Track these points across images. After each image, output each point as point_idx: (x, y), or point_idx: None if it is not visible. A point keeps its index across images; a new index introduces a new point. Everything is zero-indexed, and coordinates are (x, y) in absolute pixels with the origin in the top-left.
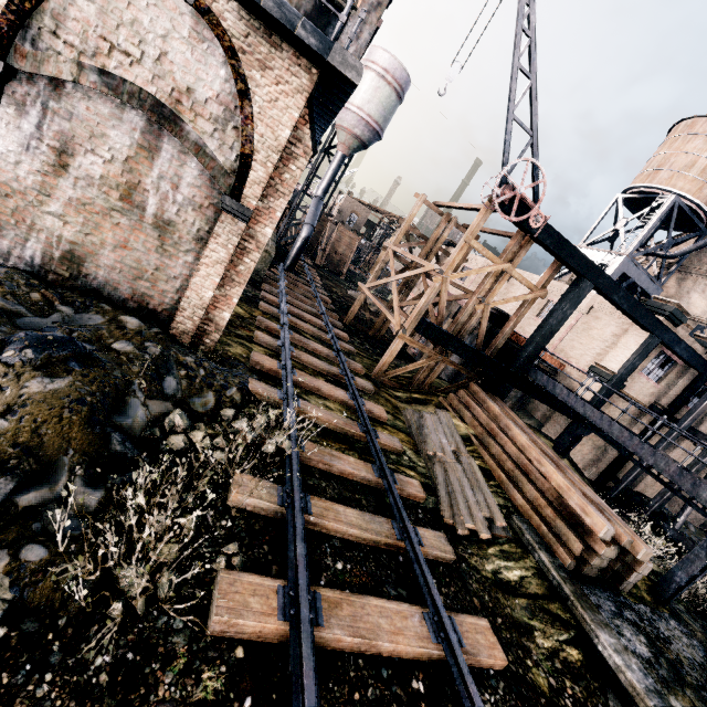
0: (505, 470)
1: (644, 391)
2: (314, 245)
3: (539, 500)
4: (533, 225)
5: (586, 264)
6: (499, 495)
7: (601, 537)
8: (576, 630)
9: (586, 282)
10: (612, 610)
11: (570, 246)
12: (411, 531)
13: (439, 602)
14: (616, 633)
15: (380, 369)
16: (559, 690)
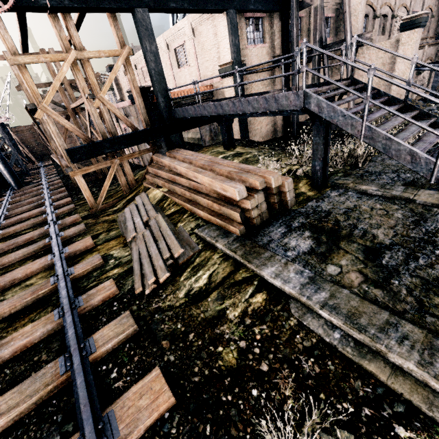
0: (189, 199)
1: (261, 56)
2: (45, 149)
3: (209, 204)
4: None
5: None
6: (191, 221)
7: (239, 199)
8: (259, 276)
9: (137, 11)
10: (282, 233)
11: None
12: (75, 354)
13: (85, 418)
14: (279, 256)
15: (91, 204)
16: (249, 347)
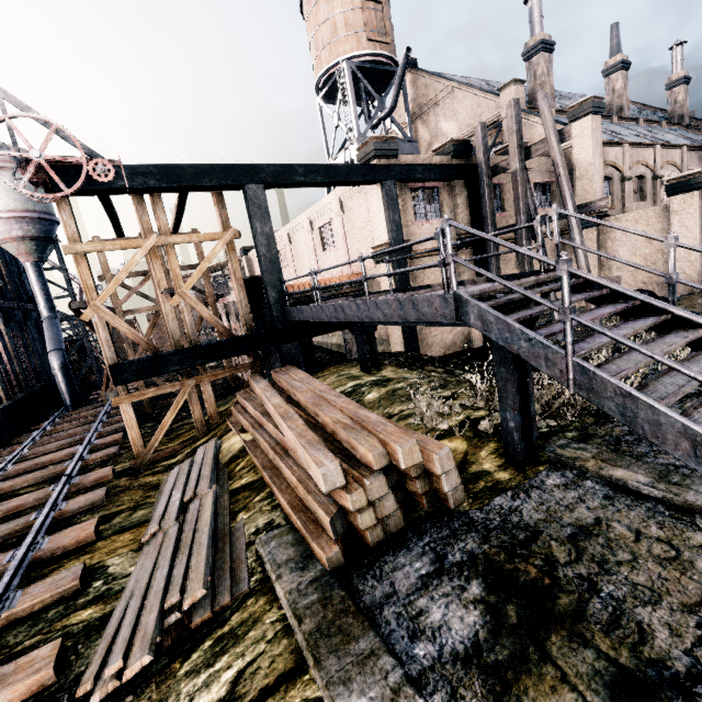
0: (273, 463)
1: None
2: None
3: (293, 482)
4: (104, 180)
5: (226, 172)
6: (264, 510)
7: (326, 491)
8: None
9: (249, 188)
10: (421, 576)
11: (185, 168)
12: None
13: None
14: (389, 657)
15: (136, 451)
16: None
